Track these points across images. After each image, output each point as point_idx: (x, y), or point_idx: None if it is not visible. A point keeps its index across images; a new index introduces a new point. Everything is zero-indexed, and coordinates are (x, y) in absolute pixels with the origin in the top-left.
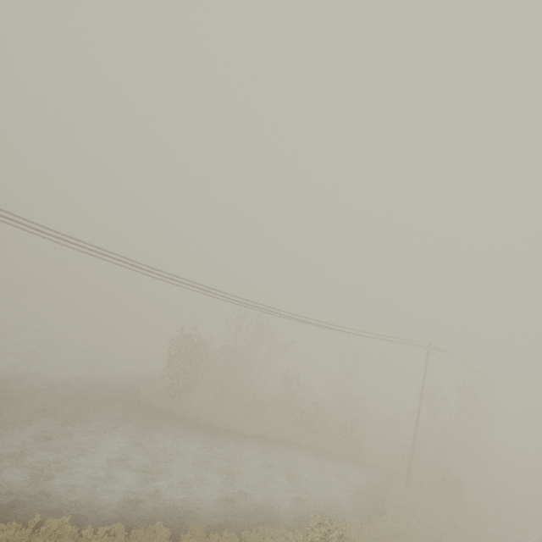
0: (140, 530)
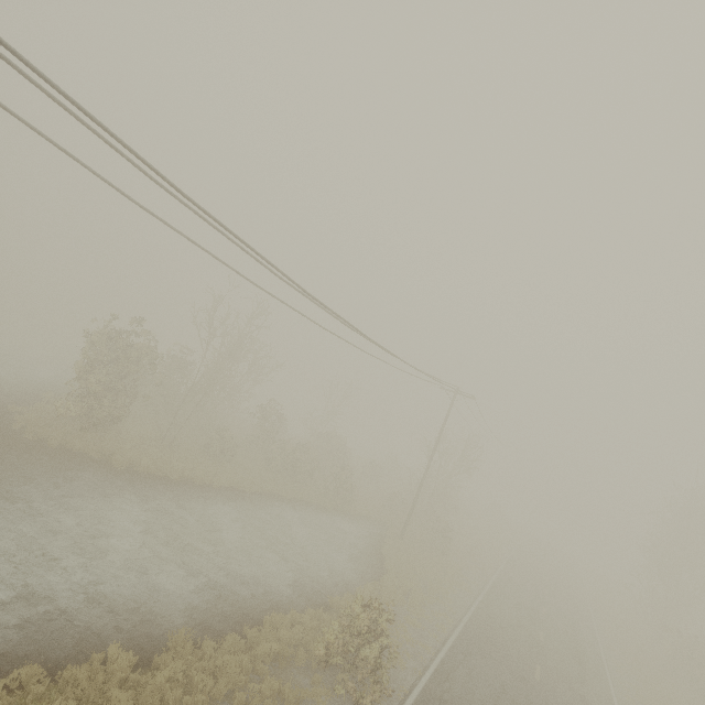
0: (82, 669)
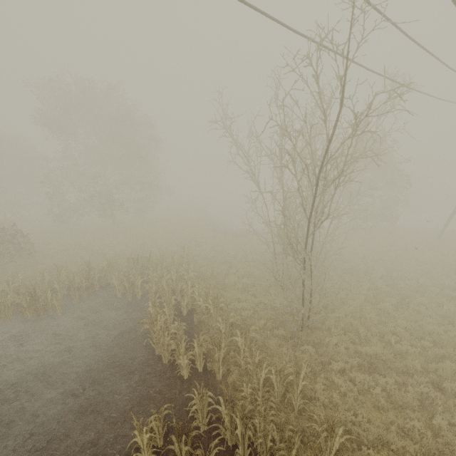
0: None
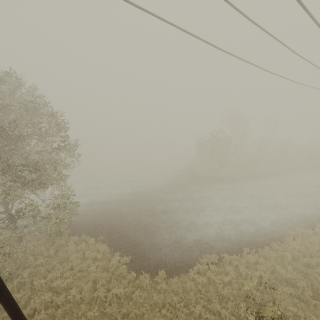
0: None
